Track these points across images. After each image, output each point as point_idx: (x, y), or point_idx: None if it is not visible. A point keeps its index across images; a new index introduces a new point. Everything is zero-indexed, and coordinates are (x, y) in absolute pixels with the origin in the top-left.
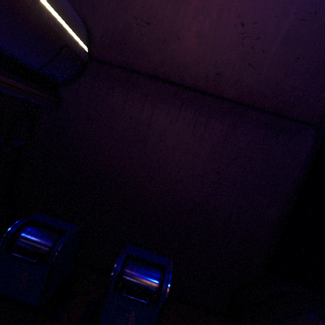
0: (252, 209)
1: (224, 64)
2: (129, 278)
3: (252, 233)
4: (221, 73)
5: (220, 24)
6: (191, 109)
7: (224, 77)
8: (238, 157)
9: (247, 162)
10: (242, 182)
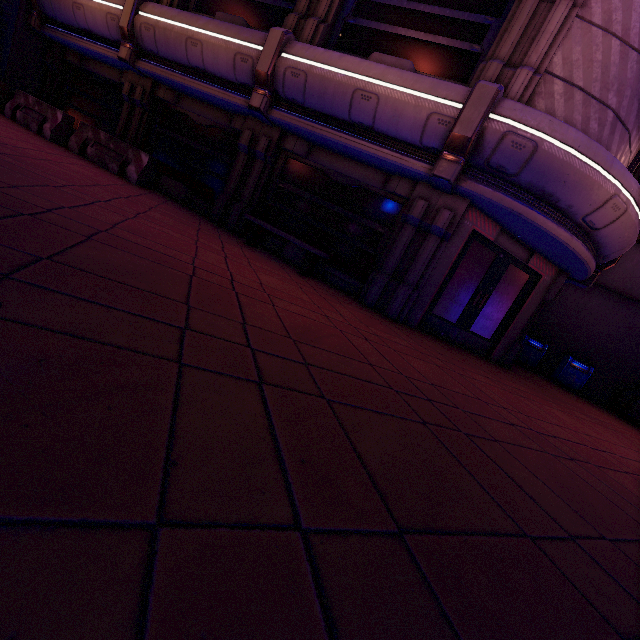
0: (636, 355)
1: (635, 284)
2: (575, 363)
3: (634, 367)
4: (632, 288)
5: (637, 266)
6: (611, 301)
7: (634, 290)
8: (634, 329)
9: (638, 332)
10: (633, 341)
